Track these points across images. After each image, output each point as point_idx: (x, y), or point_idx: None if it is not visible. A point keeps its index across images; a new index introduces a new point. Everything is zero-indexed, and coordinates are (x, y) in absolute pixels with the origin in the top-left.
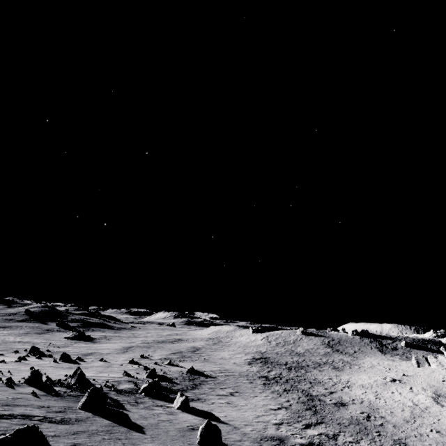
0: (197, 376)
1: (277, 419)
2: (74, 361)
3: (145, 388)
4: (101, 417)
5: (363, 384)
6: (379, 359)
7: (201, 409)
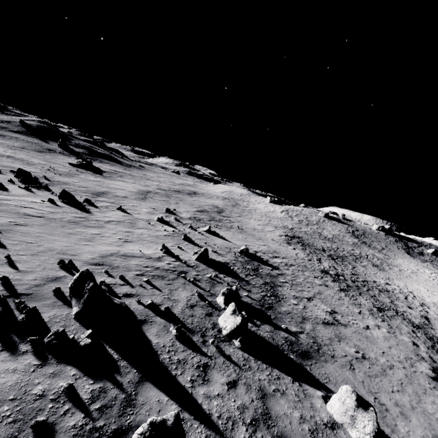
0: (256, 263)
1: None
2: (82, 204)
3: (238, 329)
4: None
5: (435, 302)
6: (413, 263)
7: None
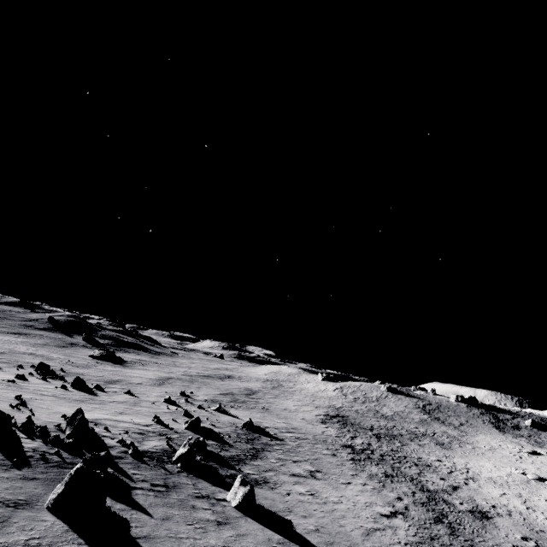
0: (257, 435)
1: (401, 542)
2: (92, 389)
3: (183, 455)
4: (84, 542)
5: (492, 477)
6: (498, 439)
7: (272, 507)
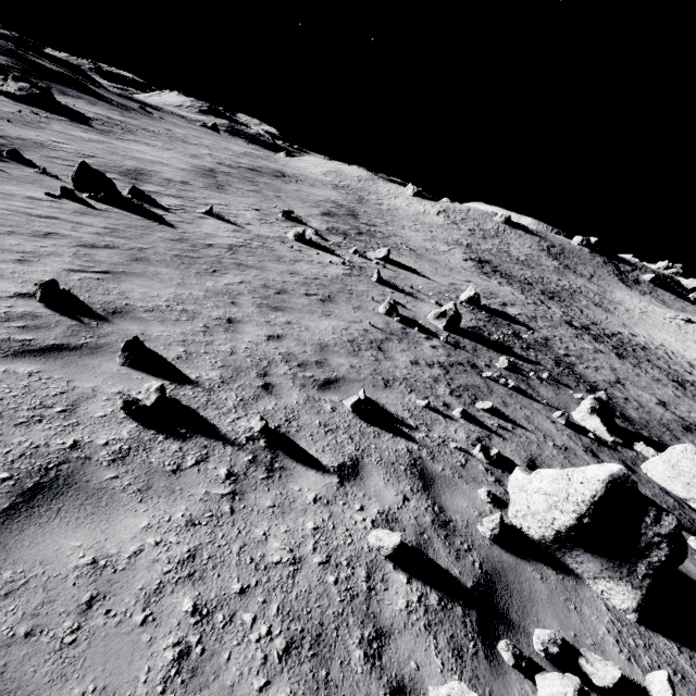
0: (502, 321)
1: None
2: (131, 201)
3: None
4: None
5: None
6: (636, 298)
7: None
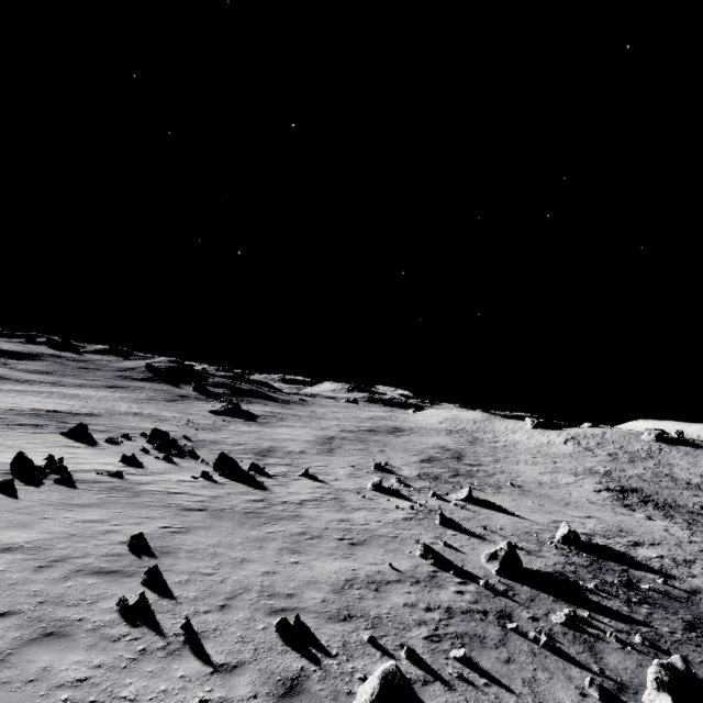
0: (615, 566)
1: None
2: (247, 474)
3: None
4: None
5: None
6: None
7: None
